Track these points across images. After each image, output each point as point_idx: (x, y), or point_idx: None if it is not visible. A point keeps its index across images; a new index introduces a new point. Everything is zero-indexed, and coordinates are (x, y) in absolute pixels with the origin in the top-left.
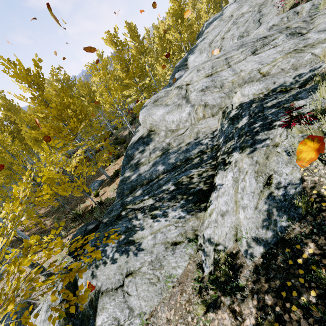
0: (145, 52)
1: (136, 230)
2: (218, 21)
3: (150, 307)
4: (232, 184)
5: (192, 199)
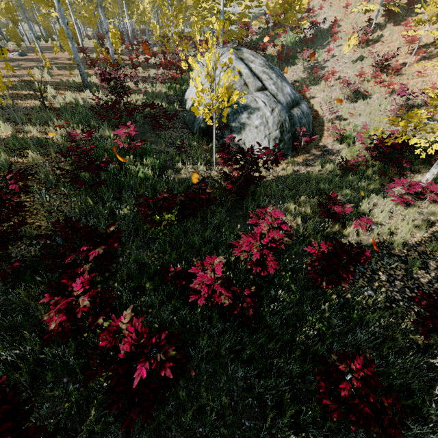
0: None
1: None
2: None
3: None
4: None
5: None
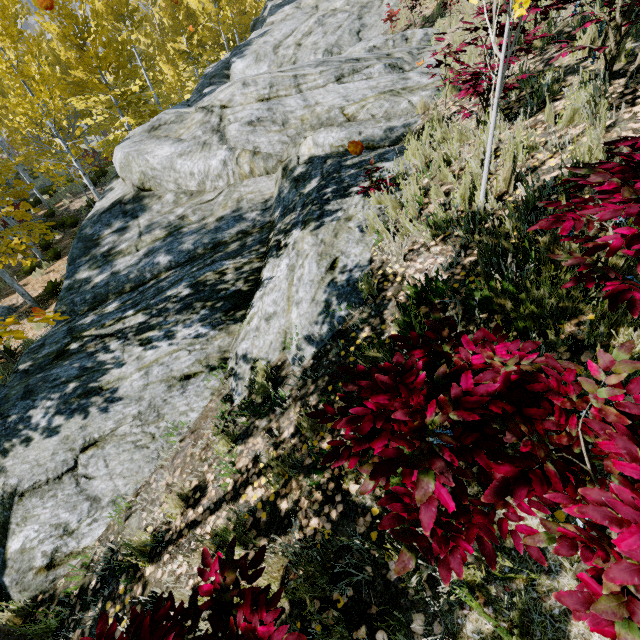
0: (131, 18)
1: (106, 369)
2: (294, 8)
3: (136, 483)
4: (286, 275)
5: (223, 306)
